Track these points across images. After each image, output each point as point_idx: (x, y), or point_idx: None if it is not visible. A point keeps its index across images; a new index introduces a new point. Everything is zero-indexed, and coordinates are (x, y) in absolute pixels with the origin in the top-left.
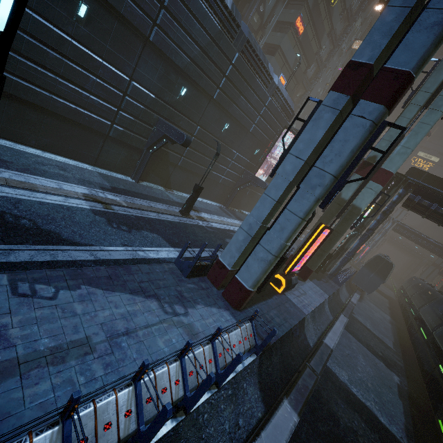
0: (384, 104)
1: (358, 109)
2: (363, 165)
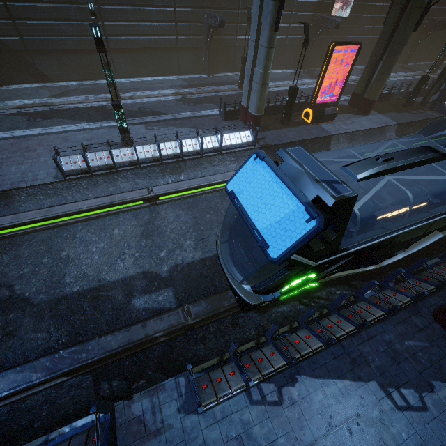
0: None
1: None
2: None
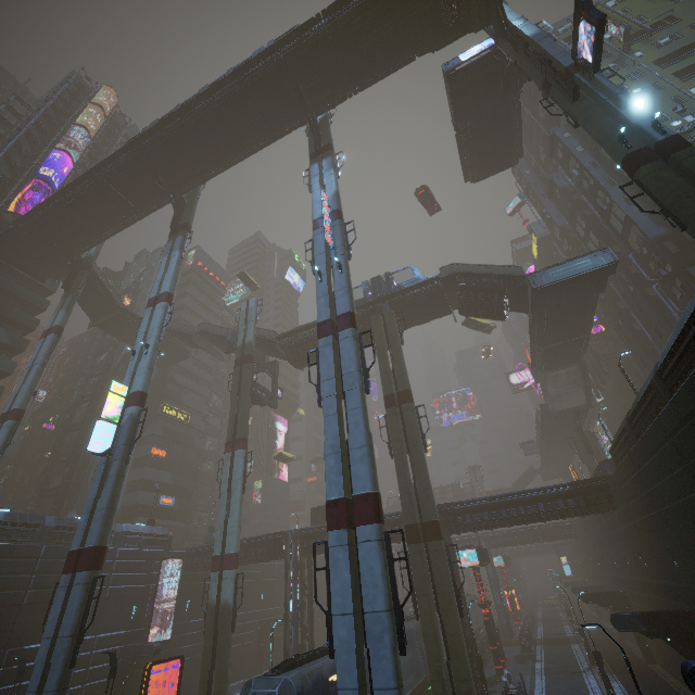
0: (87, 570)
1: (77, 579)
2: (213, 561)
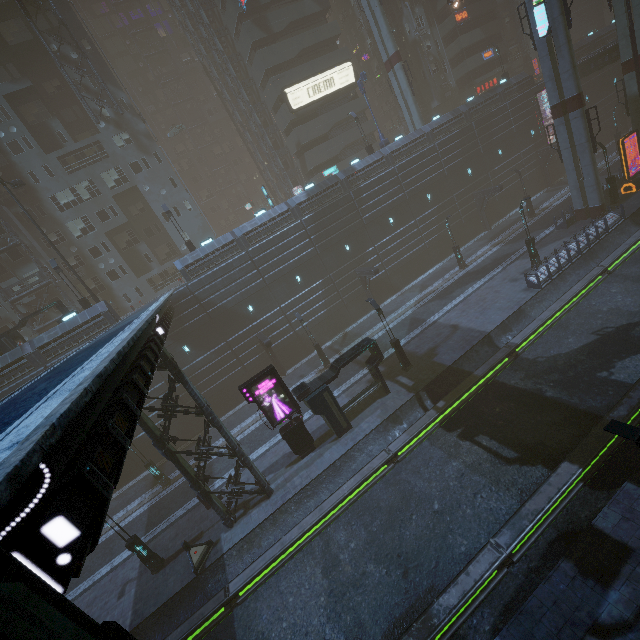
0: (578, 109)
1: (571, 117)
2: (623, 67)
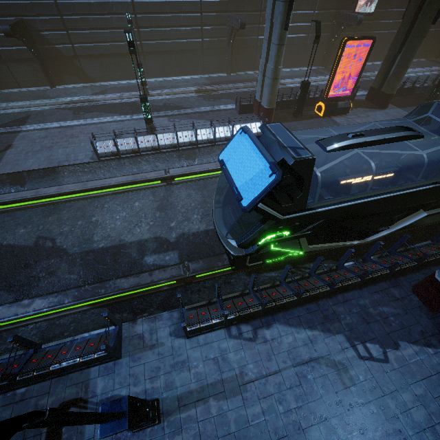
0: None
1: None
2: None
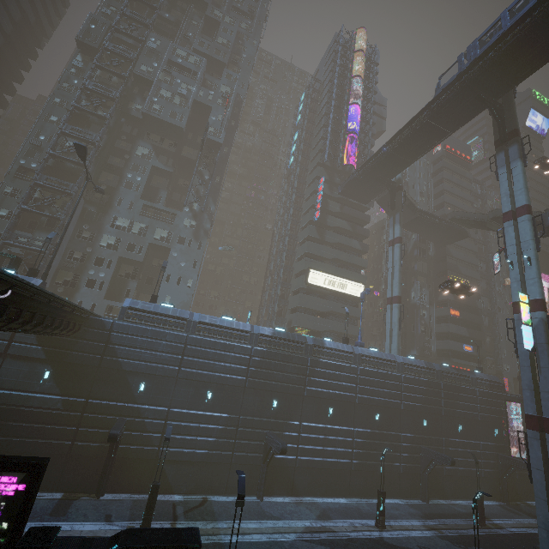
0: None
1: (548, 438)
2: None
